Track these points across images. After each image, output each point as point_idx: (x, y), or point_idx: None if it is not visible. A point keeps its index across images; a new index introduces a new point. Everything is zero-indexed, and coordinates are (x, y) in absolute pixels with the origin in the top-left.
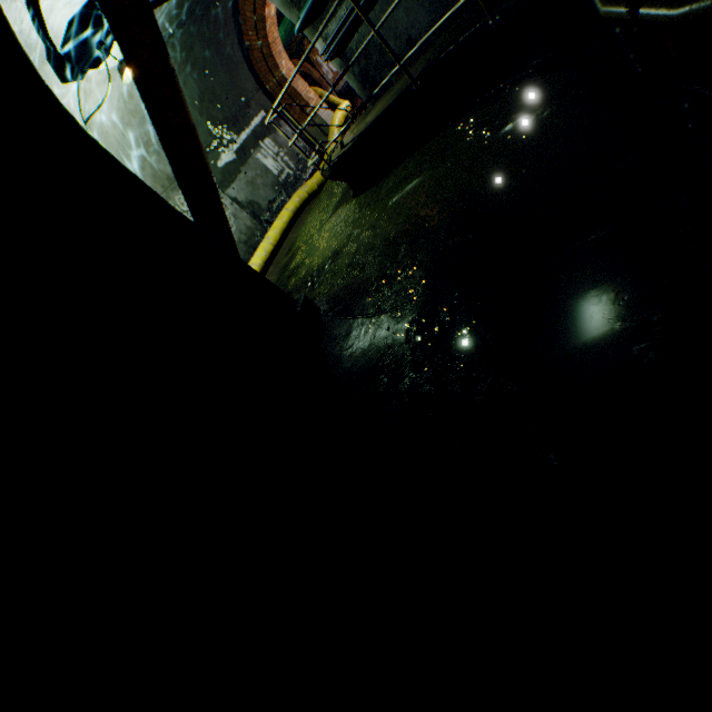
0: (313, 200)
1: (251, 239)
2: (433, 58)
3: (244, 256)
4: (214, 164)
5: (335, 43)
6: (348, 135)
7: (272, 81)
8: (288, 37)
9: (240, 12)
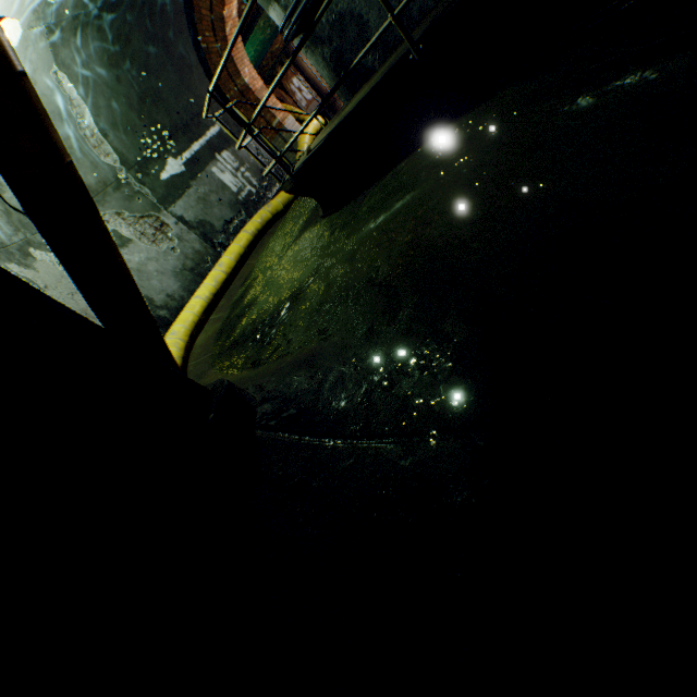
0: (277, 221)
1: (200, 265)
2: (442, 9)
3: (188, 286)
4: (155, 175)
5: (298, 12)
6: (317, 138)
7: (232, 89)
8: (259, 58)
9: (195, 9)
